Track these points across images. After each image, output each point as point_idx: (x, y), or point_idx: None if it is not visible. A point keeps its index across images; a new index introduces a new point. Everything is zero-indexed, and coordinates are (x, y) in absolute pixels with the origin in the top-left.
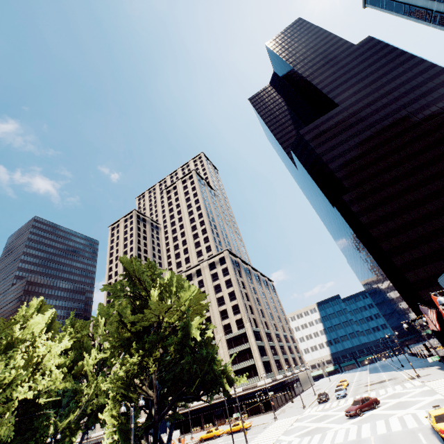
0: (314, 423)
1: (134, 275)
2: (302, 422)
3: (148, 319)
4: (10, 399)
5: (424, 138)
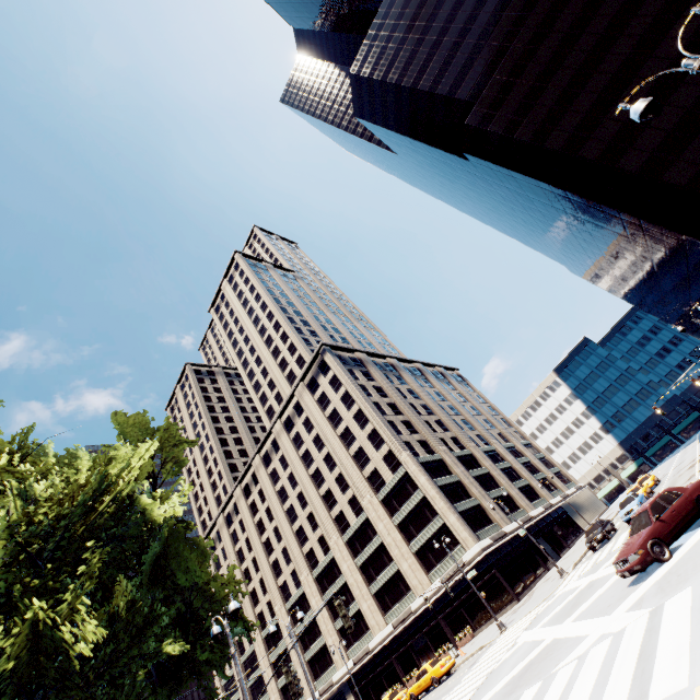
0: (553, 626)
1: None
2: (534, 629)
3: None
4: None
5: None
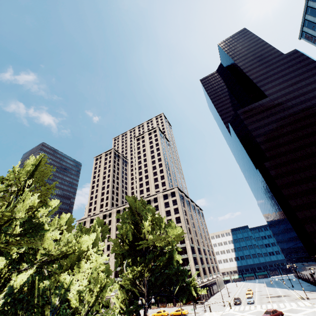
0: None
1: (135, 209)
2: None
3: (147, 243)
4: (103, 296)
5: None
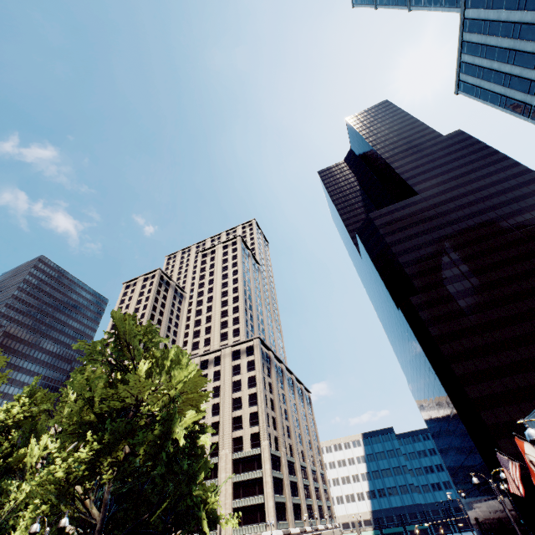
0: None
1: (124, 336)
2: None
3: (120, 398)
4: None
5: (515, 247)
